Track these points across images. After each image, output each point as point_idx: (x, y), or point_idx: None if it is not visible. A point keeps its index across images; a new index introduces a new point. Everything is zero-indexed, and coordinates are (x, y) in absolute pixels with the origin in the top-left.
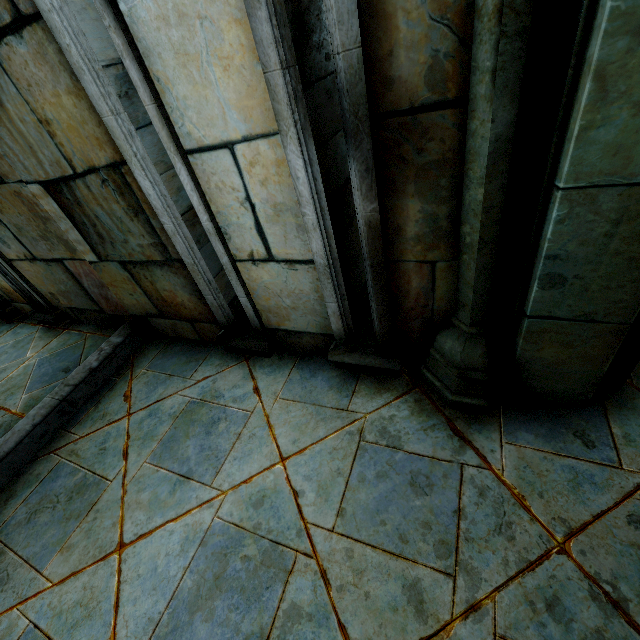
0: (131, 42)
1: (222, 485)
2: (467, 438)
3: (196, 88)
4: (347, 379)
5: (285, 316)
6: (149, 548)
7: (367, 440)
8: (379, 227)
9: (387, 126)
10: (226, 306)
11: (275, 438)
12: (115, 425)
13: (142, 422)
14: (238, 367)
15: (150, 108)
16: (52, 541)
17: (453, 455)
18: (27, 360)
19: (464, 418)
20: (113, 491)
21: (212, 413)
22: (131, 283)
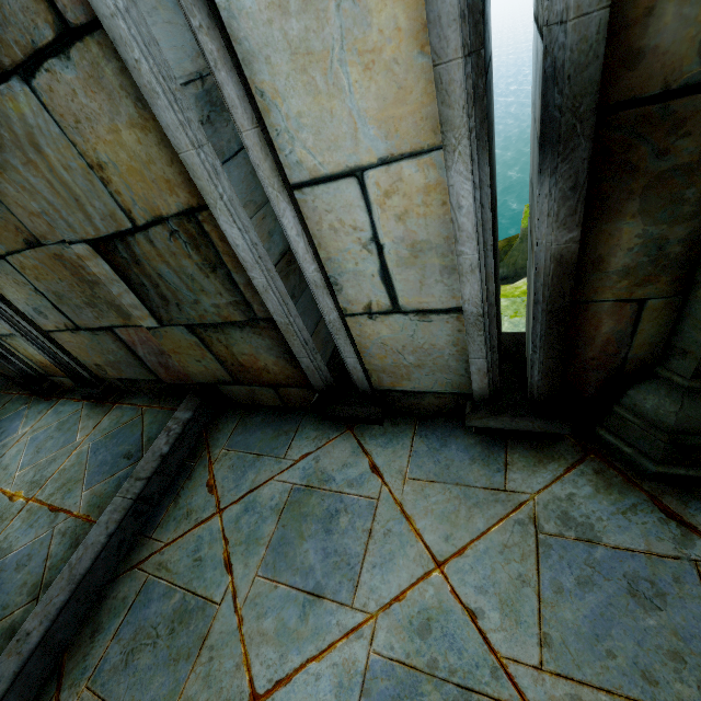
0: (228, 45)
1: (367, 605)
2: (689, 522)
3: (317, 99)
4: (491, 447)
5: (404, 375)
6: (293, 700)
7: (547, 531)
8: (574, 262)
9: (615, 122)
10: (323, 368)
11: (419, 534)
12: (205, 526)
13: (239, 520)
14: (342, 439)
15: (250, 134)
16: (162, 693)
17: (677, 548)
18: (78, 446)
19: (674, 493)
20: (225, 618)
21: (326, 503)
22: (199, 348)
